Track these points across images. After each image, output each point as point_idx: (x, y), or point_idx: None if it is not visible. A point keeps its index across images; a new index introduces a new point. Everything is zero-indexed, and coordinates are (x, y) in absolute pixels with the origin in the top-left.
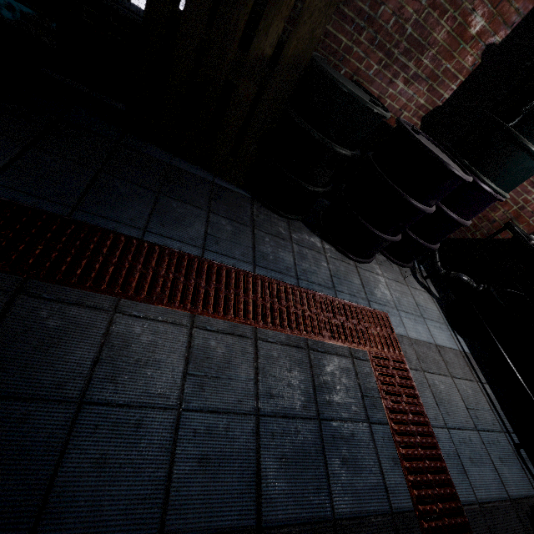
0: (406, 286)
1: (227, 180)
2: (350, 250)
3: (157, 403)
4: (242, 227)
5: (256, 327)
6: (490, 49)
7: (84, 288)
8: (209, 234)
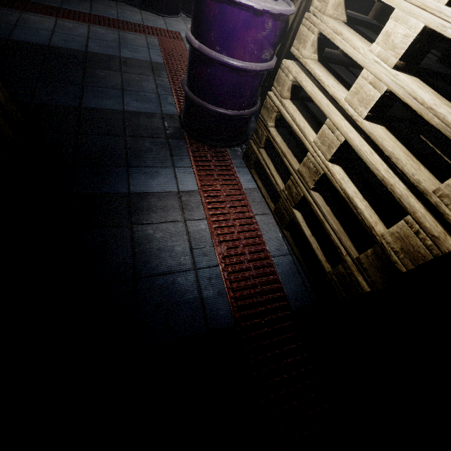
0: None
1: None
2: (156, 10)
3: (44, 30)
4: (84, 2)
5: (90, 24)
6: None
7: (8, 8)
8: (64, 2)
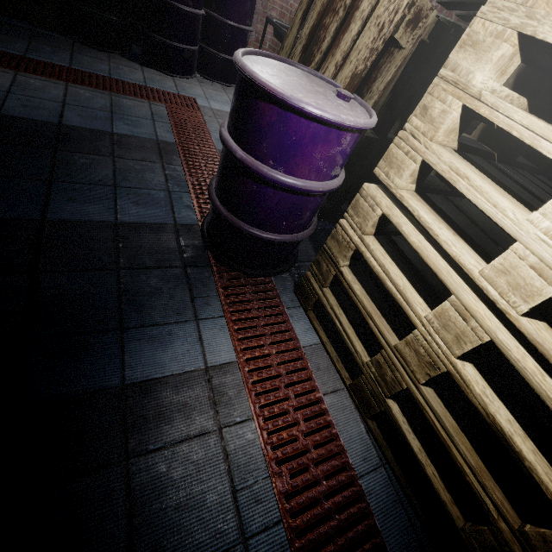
0: (225, 93)
1: (46, 28)
2: (164, 68)
3: None
4: (61, 51)
5: (68, 83)
6: None
7: None
8: (31, 49)
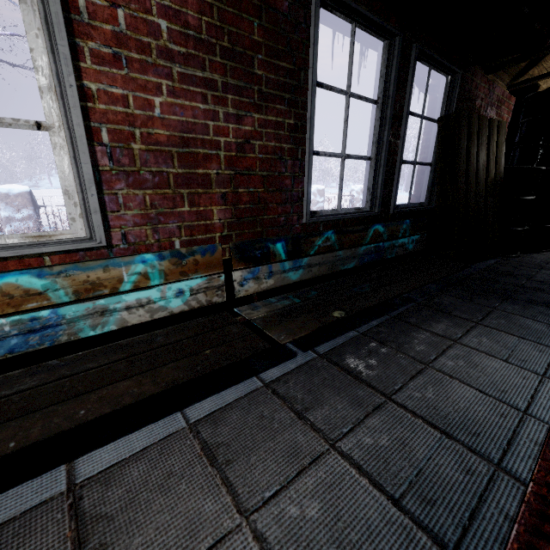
0: None
1: (492, 258)
2: None
3: None
4: (547, 268)
5: None
6: (509, 123)
7: None
8: None
